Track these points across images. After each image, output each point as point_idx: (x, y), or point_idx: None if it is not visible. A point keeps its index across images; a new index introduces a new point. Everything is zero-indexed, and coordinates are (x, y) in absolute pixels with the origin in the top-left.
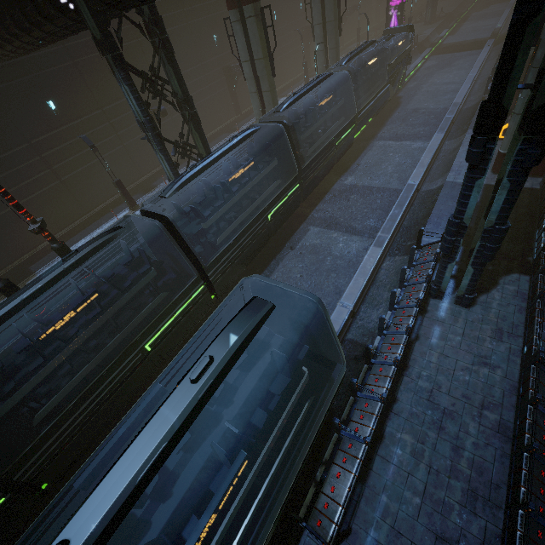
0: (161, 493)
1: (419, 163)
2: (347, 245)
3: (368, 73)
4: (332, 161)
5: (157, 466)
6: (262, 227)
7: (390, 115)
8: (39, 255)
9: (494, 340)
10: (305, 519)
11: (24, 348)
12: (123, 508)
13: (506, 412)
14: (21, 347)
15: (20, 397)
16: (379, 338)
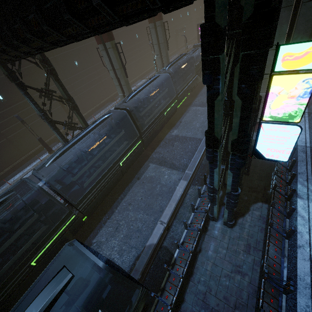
0: None
1: None
2: (170, 177)
3: (183, 71)
4: (163, 123)
5: None
6: (116, 171)
7: (200, 90)
8: None
9: (245, 253)
10: None
11: None
12: None
13: (249, 311)
14: None
15: None
16: (178, 250)
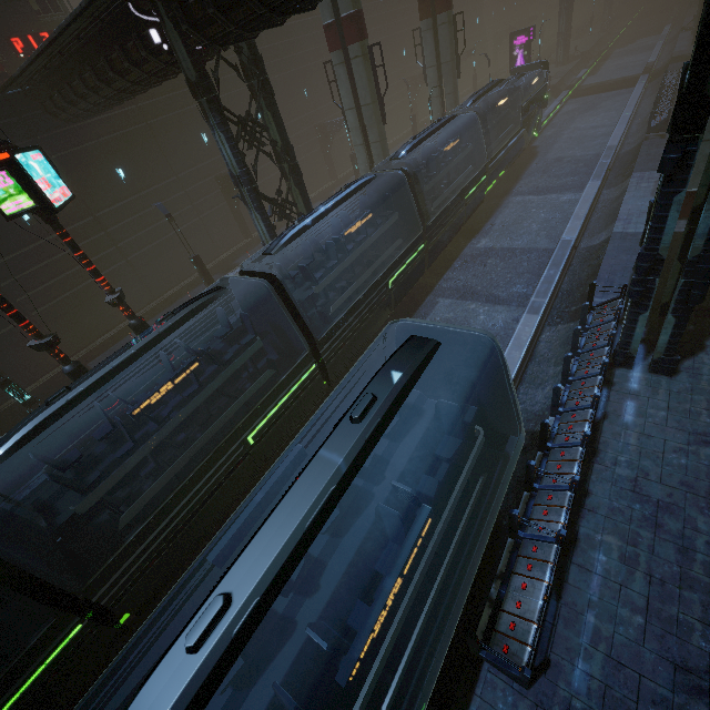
0: (306, 585)
1: (573, 215)
2: (491, 317)
3: (498, 116)
4: (461, 219)
5: (325, 515)
6: (382, 296)
7: (526, 167)
8: (99, 349)
9: None
10: (483, 647)
11: (106, 434)
12: (291, 560)
13: None
14: (103, 433)
15: (107, 488)
16: (552, 419)
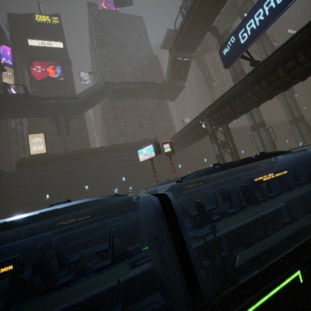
0: None
1: None
2: None
3: None
4: None
5: (247, 162)
6: None
7: None
8: None
9: None
10: None
11: None
12: (236, 164)
13: None
14: None
15: None
16: None
